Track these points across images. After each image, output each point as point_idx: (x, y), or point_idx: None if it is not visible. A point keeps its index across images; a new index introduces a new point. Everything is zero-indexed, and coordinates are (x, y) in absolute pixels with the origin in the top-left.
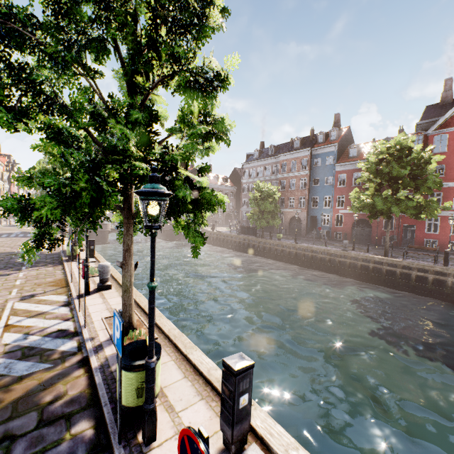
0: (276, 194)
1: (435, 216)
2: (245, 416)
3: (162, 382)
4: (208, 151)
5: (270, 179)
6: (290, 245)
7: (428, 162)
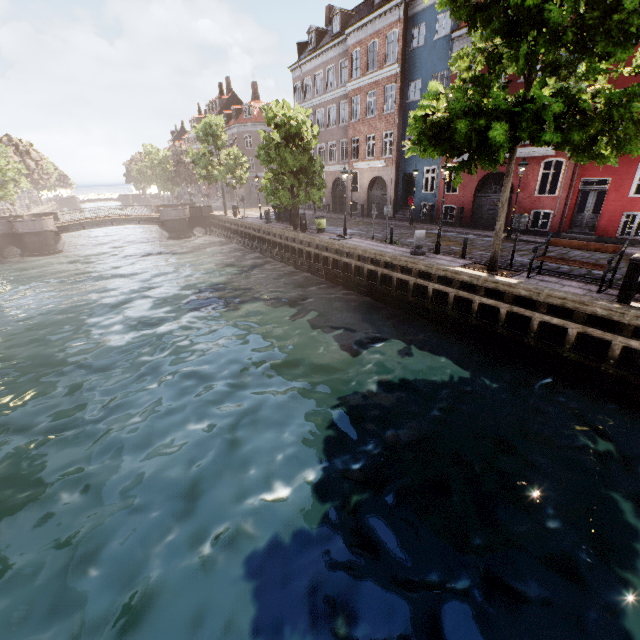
0: (307, 130)
1: (633, 147)
2: None
3: None
4: None
5: (336, 97)
6: (325, 244)
7: None
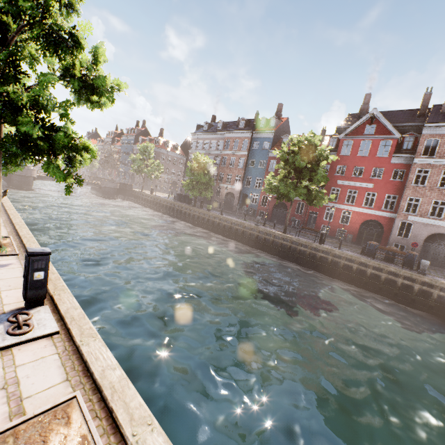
0: (211, 168)
1: (321, 204)
2: (40, 287)
3: (1, 277)
4: (99, 105)
5: (214, 153)
6: (215, 216)
7: (326, 160)
